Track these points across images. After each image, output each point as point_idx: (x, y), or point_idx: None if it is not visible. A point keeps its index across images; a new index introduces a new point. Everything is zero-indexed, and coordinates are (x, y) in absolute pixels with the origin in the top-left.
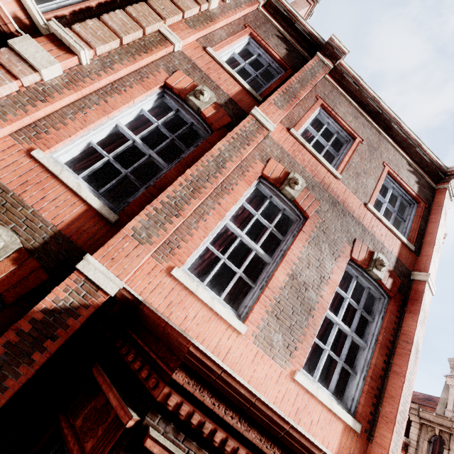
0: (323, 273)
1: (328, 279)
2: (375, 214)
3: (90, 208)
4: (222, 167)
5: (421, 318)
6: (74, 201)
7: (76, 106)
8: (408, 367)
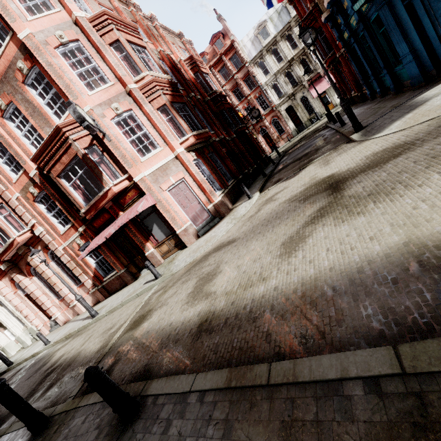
0: (30, 102)
1: (31, 100)
2: (1, 55)
3: (24, 173)
4: (2, 135)
5: (37, 55)
6: (23, 176)
7: (0, 172)
8: (53, 76)
